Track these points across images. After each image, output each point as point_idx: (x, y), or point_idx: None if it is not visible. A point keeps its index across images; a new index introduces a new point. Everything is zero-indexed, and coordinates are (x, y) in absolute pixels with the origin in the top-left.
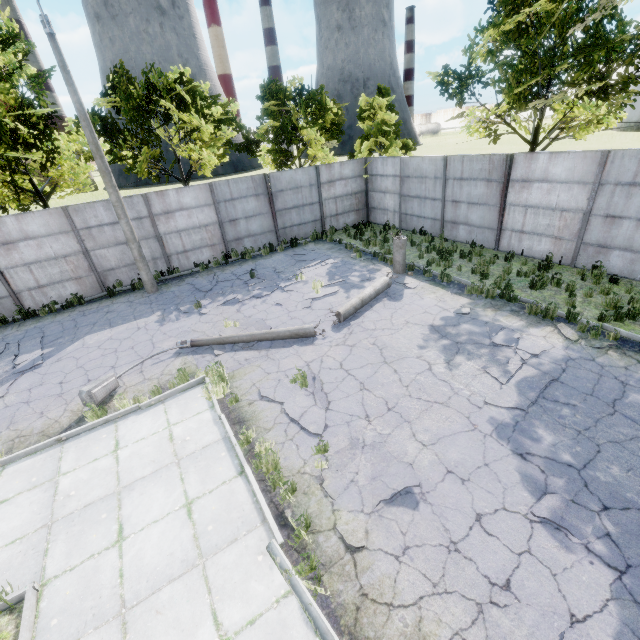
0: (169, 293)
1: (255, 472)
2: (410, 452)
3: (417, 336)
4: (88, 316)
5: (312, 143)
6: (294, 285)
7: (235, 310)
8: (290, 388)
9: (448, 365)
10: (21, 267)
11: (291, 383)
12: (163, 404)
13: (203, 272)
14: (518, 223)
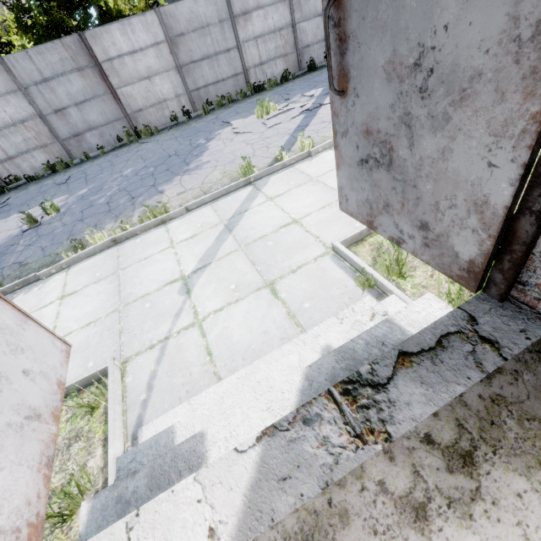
0: None
1: None
2: None
3: None
4: (315, 78)
5: None
6: None
7: None
8: None
9: None
10: (251, 41)
11: None
12: None
13: None
14: None
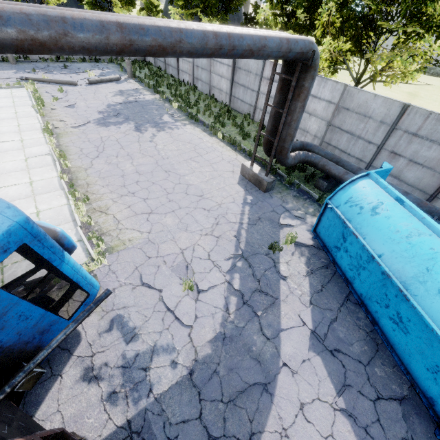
0: (22, 66)
1: (35, 100)
2: (81, 104)
3: (112, 91)
4: None
5: (115, 4)
6: (82, 73)
7: (51, 75)
8: (57, 92)
9: (112, 96)
10: None
11: (58, 91)
12: (11, 89)
13: (43, 62)
14: (182, 67)
